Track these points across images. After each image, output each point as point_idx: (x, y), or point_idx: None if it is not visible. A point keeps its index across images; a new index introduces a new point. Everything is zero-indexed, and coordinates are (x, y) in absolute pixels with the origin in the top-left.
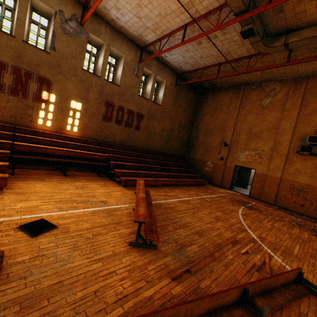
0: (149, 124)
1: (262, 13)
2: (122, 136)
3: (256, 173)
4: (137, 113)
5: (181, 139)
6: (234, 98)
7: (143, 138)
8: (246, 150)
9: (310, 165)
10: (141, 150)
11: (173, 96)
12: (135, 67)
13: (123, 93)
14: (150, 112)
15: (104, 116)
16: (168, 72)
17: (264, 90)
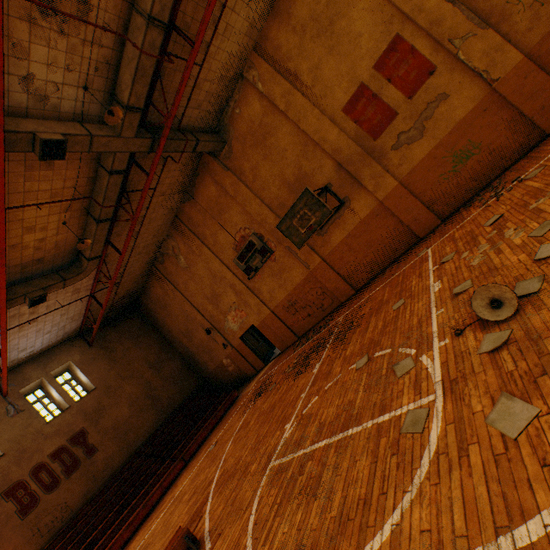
0: (104, 425)
1: (30, 273)
2: (79, 490)
3: (257, 326)
4: (70, 440)
5: (174, 374)
6: (162, 284)
7: (115, 448)
8: (226, 316)
9: (268, 278)
10: (125, 466)
11: (103, 357)
12: (5, 406)
13: (20, 452)
14: (89, 412)
15: (21, 511)
16: (63, 349)
17: (170, 255)
